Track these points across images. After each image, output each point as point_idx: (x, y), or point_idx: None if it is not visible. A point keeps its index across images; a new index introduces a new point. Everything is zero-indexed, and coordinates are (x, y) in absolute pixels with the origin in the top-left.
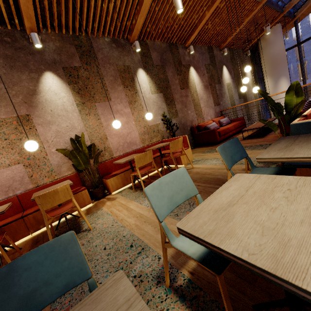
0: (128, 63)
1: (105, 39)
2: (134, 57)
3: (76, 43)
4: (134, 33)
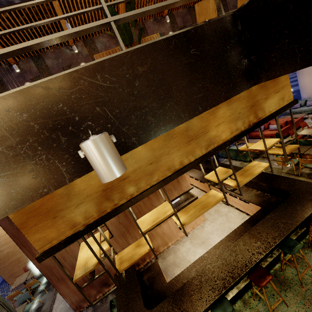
0: (163, 31)
1: (150, 20)
2: (166, 26)
3: (138, 28)
4: (165, 11)
